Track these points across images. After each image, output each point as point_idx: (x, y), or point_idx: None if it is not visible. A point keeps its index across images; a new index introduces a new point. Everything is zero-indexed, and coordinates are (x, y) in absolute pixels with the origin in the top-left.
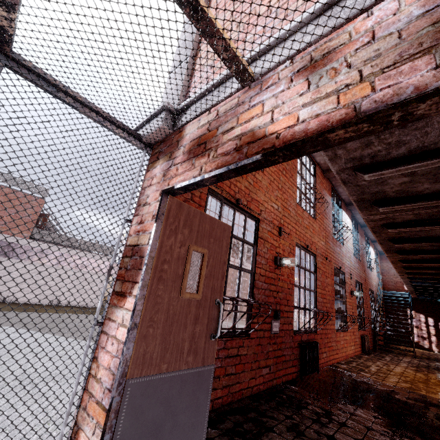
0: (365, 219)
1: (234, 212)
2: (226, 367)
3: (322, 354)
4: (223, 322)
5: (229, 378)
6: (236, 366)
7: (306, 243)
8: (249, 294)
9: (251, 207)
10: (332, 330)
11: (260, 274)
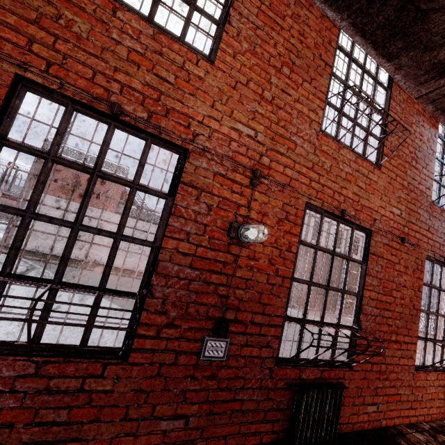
0: (430, 103)
1: (107, 130)
2: (40, 409)
3: (365, 406)
4: (293, 311)
5: (47, 429)
6: (76, 409)
7: (341, 206)
8: (141, 284)
9: (164, 126)
10: (403, 366)
11: (179, 251)
